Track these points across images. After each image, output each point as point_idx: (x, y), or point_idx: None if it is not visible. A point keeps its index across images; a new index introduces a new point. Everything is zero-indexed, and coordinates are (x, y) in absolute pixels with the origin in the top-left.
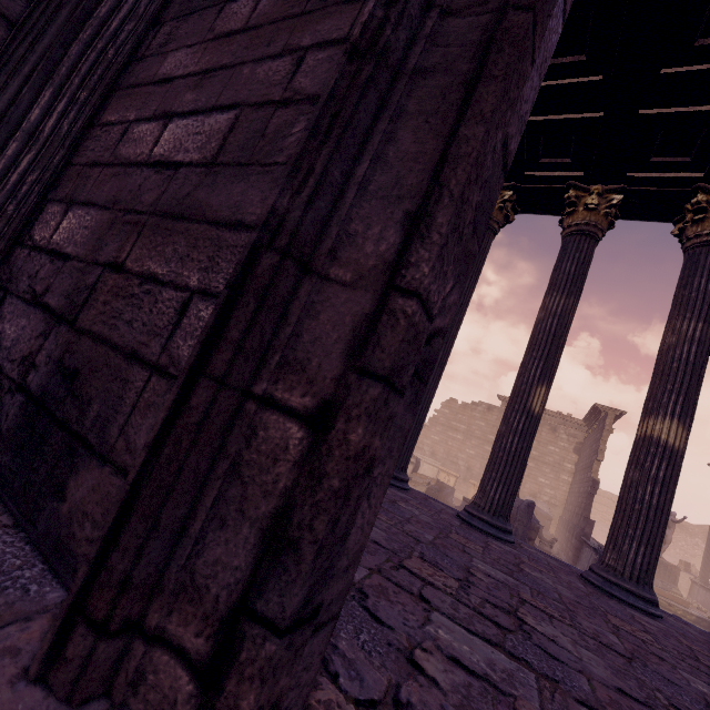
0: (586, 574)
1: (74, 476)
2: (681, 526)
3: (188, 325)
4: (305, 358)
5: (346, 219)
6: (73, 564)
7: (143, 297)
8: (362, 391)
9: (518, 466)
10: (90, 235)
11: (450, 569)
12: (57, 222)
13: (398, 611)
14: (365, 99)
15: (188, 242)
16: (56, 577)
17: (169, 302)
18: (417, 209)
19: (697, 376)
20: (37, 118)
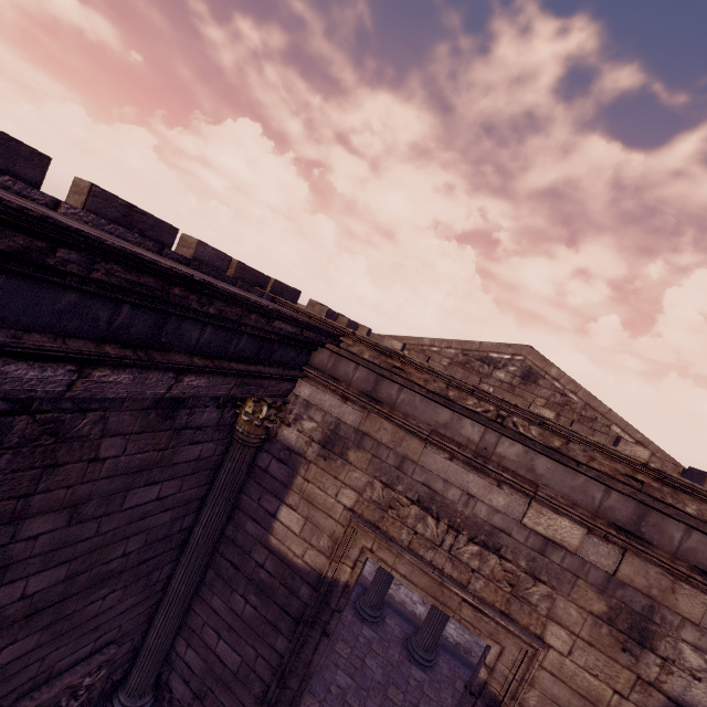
0: (408, 641)
1: None
2: None
3: None
4: None
5: None
6: None
7: None
8: None
9: (386, 586)
10: (200, 669)
11: (320, 693)
12: (185, 649)
13: None
14: None
15: (232, 700)
16: None
17: None
18: None
19: None
20: (176, 626)
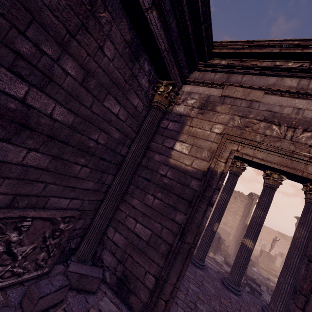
0: (223, 280)
1: (131, 296)
2: (284, 236)
3: (147, 277)
4: (164, 293)
5: (170, 274)
6: (133, 310)
7: (138, 267)
8: (171, 299)
9: (208, 246)
10: (123, 244)
11: (183, 290)
12: (113, 234)
13: (172, 308)
14: (173, 260)
15: (145, 259)
16: (131, 311)
17: (143, 270)
18: (178, 276)
19: (259, 228)
20: (110, 215)
